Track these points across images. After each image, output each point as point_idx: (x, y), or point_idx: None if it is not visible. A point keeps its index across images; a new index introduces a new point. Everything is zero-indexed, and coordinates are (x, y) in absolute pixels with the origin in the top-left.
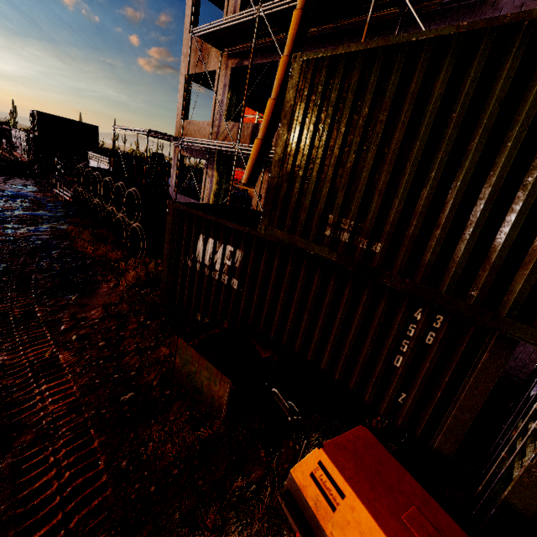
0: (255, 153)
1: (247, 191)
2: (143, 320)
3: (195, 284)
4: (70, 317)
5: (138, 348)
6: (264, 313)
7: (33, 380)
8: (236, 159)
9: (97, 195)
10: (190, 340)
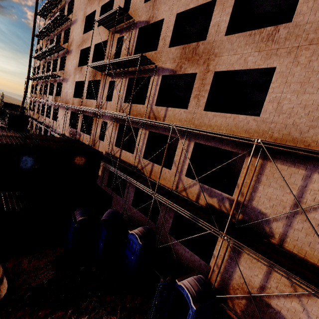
0: None
1: None
2: None
3: None
4: None
5: None
6: None
7: None
8: None
9: None
10: None
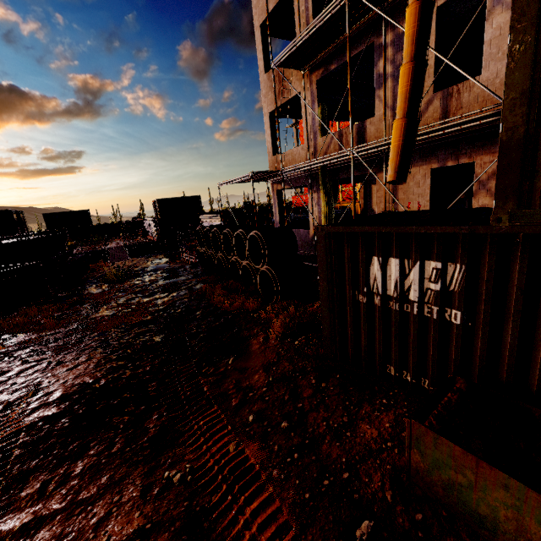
0: (399, 138)
1: (345, 208)
2: (316, 382)
3: (377, 325)
4: (235, 387)
5: (330, 428)
6: (538, 359)
7: (231, 498)
8: (353, 166)
9: (218, 250)
10: (422, 420)
